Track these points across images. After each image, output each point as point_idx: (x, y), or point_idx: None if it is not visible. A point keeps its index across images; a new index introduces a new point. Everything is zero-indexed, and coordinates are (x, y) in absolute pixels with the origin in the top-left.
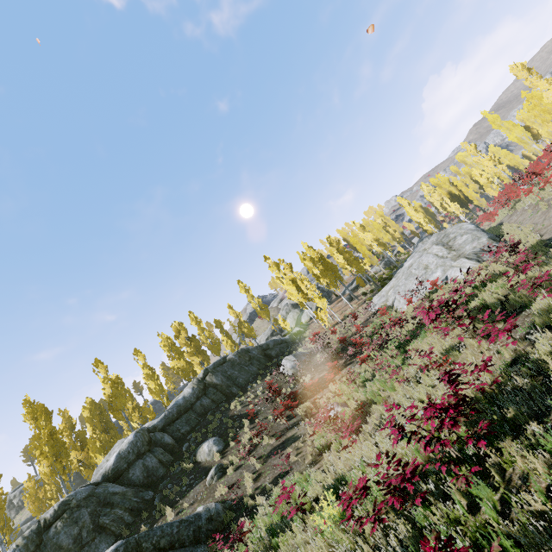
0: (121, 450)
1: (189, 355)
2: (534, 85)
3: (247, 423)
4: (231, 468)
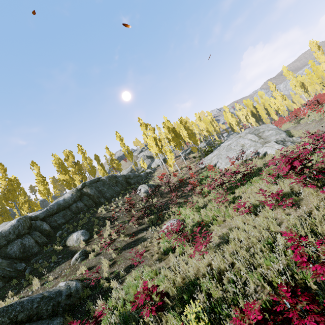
0: (3, 230)
1: (73, 174)
2: (318, 57)
3: (109, 224)
4: (92, 254)
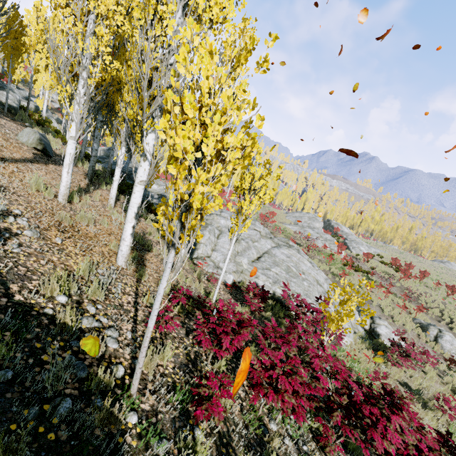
0: None
1: None
2: None
3: None
4: None
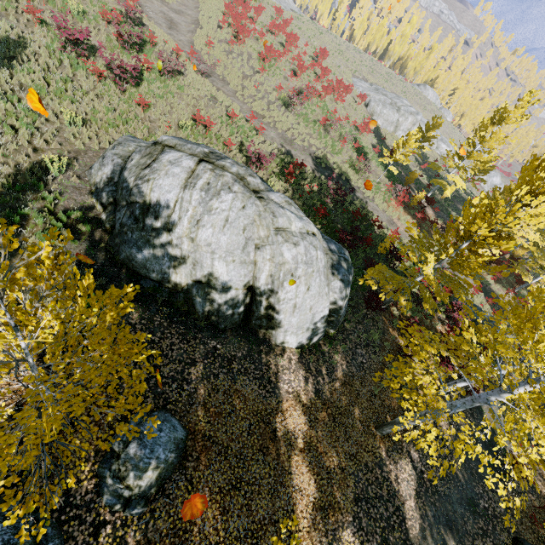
0: None
1: None
2: None
3: None
4: None
